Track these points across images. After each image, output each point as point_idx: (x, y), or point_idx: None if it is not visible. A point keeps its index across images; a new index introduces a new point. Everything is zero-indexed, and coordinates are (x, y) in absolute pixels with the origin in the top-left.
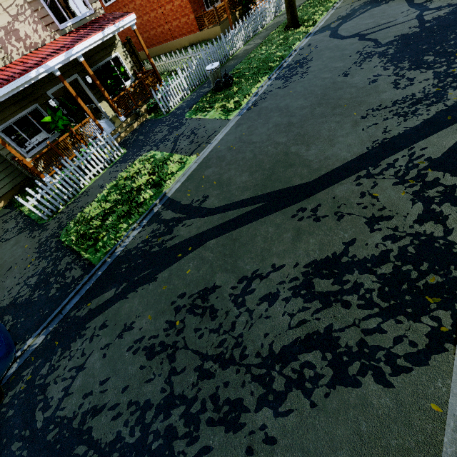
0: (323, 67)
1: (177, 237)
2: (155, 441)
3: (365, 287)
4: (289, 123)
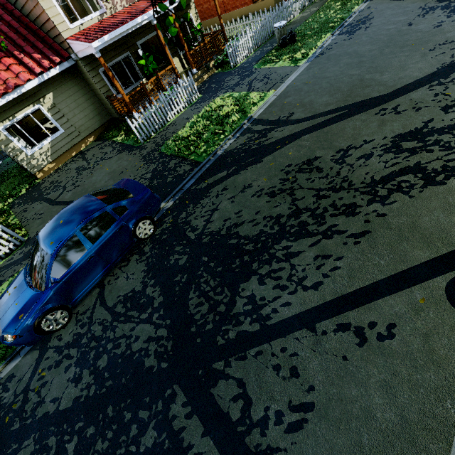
0: (386, 22)
1: (272, 138)
2: (292, 229)
3: (444, 141)
4: (360, 62)
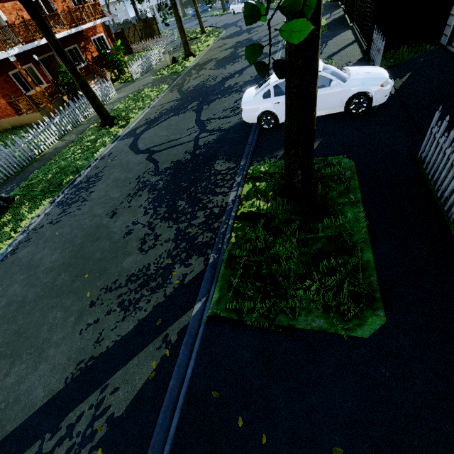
0: (102, 195)
1: None
2: None
3: None
4: (22, 302)
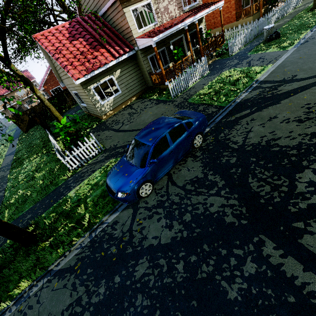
0: None
1: (283, 90)
2: None
3: None
4: None
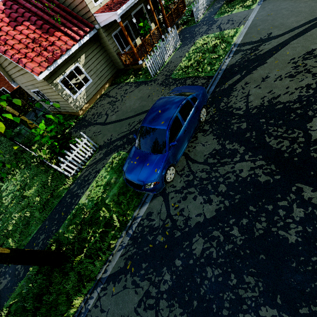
0: None
1: (264, 49)
2: None
3: None
4: None
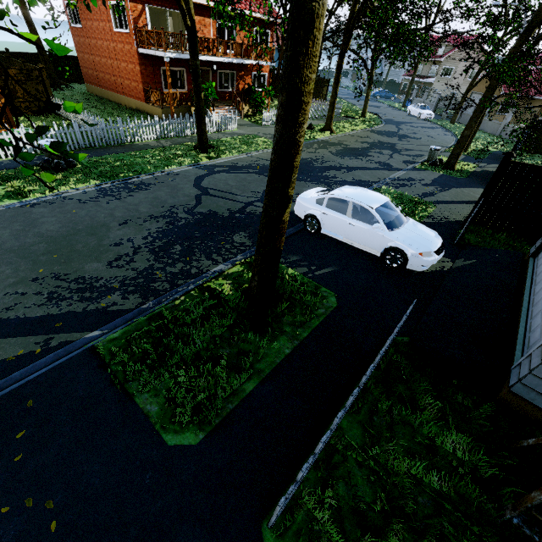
0: (135, 203)
1: None
2: None
3: None
4: None
